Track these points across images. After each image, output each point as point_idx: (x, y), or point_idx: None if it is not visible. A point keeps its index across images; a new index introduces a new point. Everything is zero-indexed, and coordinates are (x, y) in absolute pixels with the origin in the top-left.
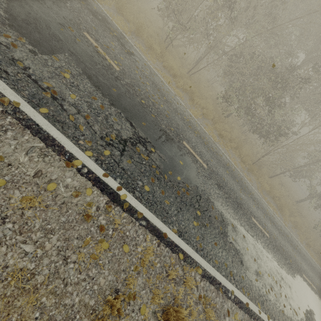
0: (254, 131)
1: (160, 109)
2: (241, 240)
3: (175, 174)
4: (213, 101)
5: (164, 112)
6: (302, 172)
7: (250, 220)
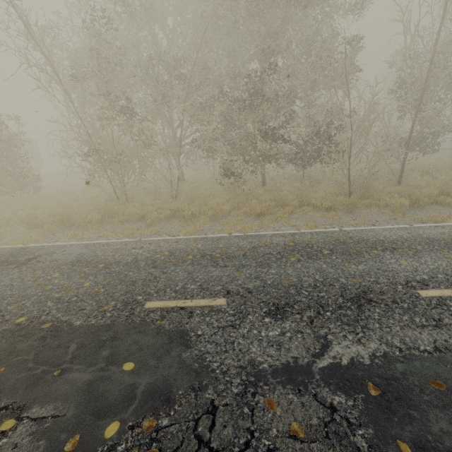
0: (303, 165)
1: (79, 295)
2: (441, 413)
3: (97, 428)
4: (226, 189)
5: (93, 290)
6: (425, 135)
7: (418, 307)
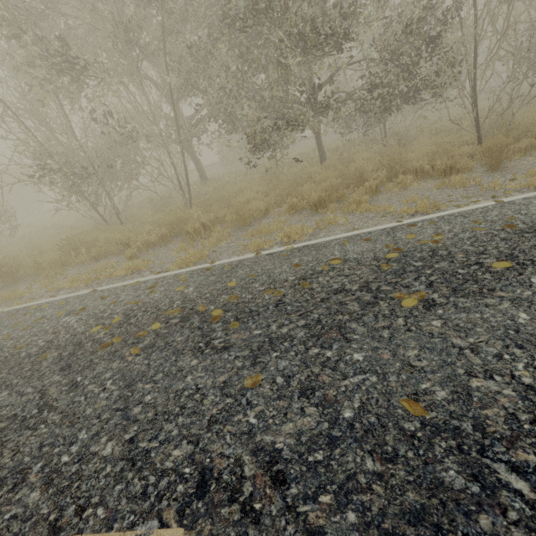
0: (385, 109)
1: None
2: None
3: None
4: (264, 178)
5: None
6: None
7: None
